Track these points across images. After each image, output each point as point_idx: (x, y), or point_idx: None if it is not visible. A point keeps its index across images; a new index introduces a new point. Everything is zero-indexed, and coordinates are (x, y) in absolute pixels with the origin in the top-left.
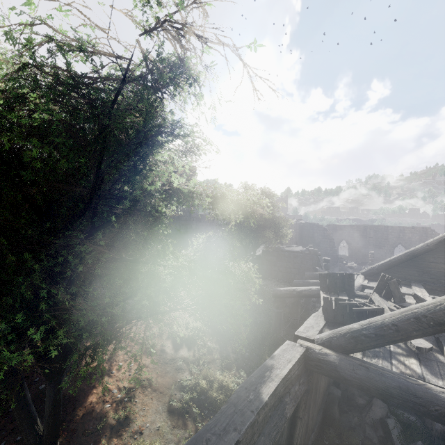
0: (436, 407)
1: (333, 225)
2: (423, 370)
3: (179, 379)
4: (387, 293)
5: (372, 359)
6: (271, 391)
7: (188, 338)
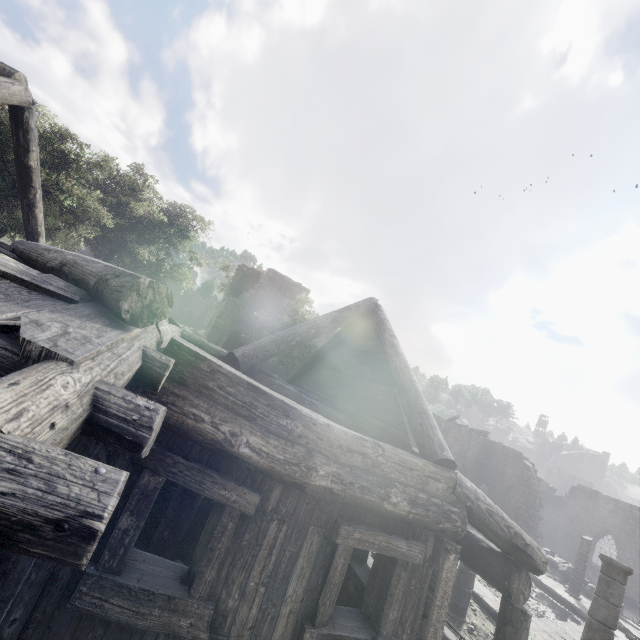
0: None
1: (590, 491)
2: None
3: None
4: None
5: None
6: None
7: None
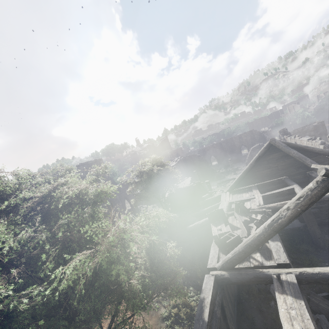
0: (268, 279)
1: (202, 149)
2: (262, 259)
3: (160, 314)
4: (241, 210)
5: (242, 264)
6: (208, 314)
7: (153, 286)
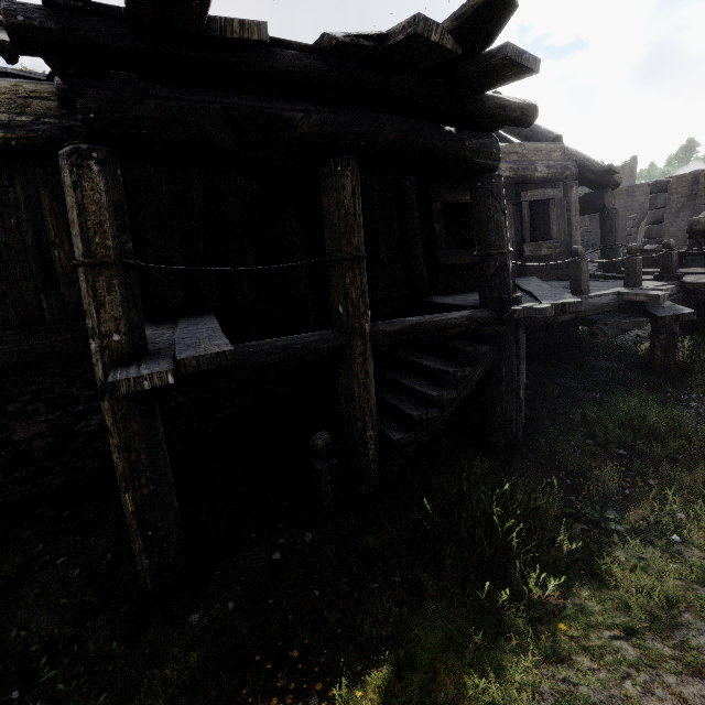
0: None
1: (627, 189)
2: None
3: None
4: None
5: None
6: None
7: None
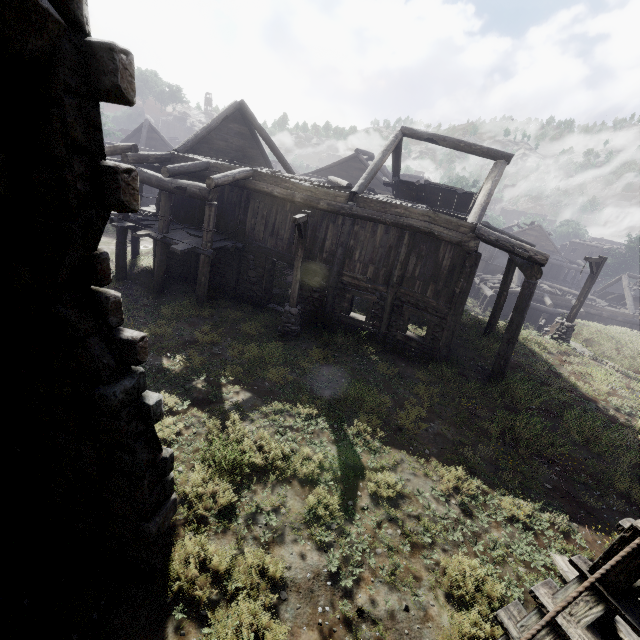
0: None
1: None
2: None
3: None
4: None
5: None
6: None
7: None
